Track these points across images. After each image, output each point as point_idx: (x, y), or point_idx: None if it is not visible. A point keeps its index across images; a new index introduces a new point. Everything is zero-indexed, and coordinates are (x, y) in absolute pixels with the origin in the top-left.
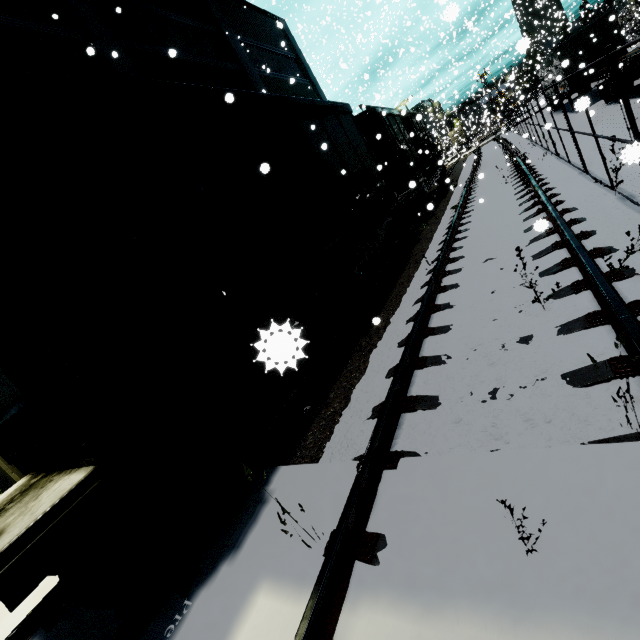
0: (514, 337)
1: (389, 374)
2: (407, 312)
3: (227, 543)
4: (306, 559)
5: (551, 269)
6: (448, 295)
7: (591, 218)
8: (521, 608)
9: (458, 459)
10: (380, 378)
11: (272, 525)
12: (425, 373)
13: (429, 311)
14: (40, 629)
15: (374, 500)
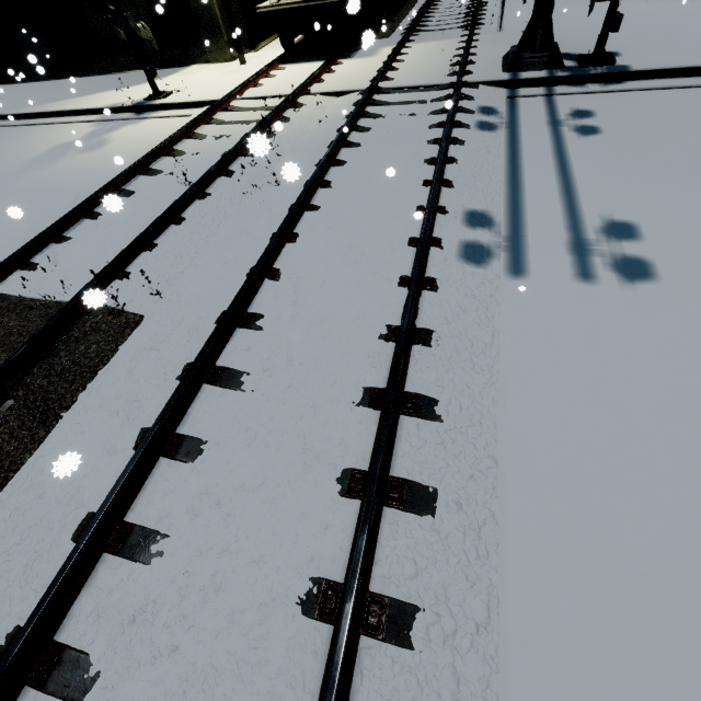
0: (450, 23)
1: (407, 28)
2: (410, 18)
3: (361, 47)
4: (393, 44)
5: (468, 12)
6: (431, 14)
7: (489, 2)
8: (439, 40)
9: (431, 34)
10: (403, 29)
11: (377, 44)
12: (421, 27)
13: (423, 16)
14: (282, 64)
15: (410, 38)
